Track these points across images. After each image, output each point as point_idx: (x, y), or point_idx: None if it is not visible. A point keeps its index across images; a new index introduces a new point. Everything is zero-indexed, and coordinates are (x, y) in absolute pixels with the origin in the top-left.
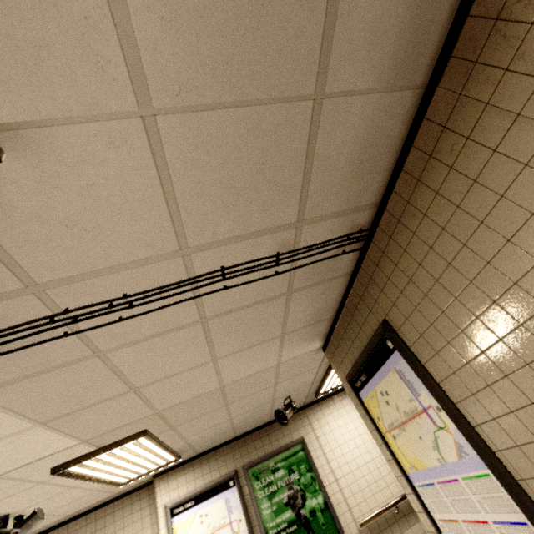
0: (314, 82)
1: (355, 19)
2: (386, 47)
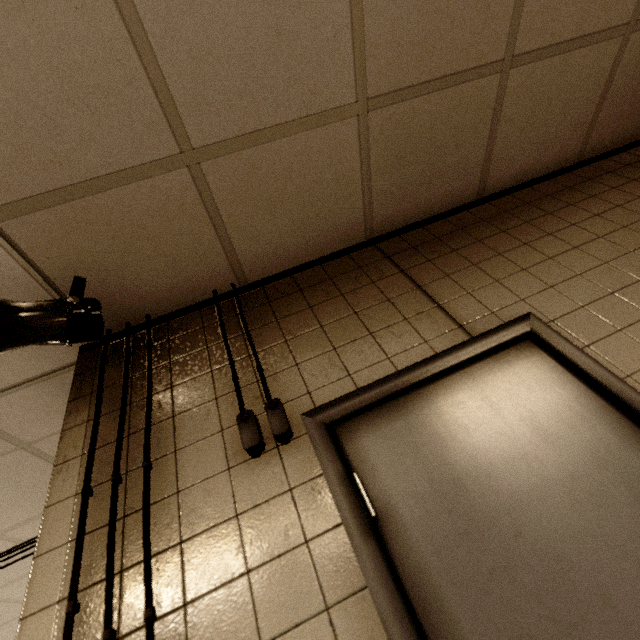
0: (10, 444)
1: (7, 415)
2: (60, 408)
